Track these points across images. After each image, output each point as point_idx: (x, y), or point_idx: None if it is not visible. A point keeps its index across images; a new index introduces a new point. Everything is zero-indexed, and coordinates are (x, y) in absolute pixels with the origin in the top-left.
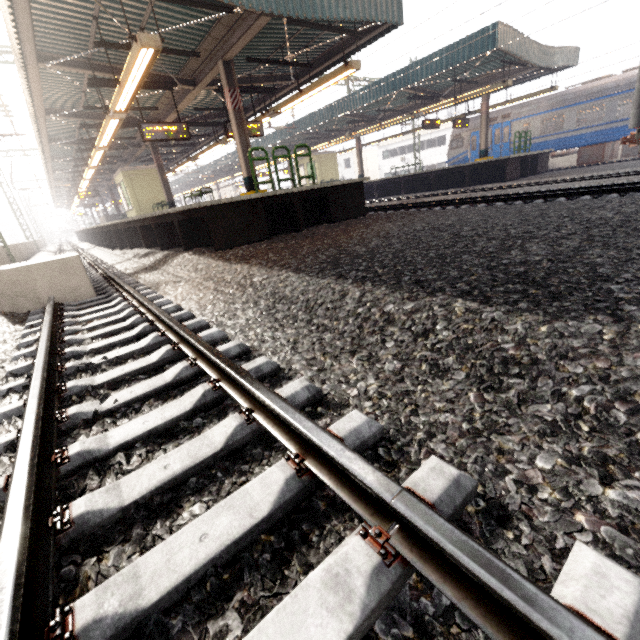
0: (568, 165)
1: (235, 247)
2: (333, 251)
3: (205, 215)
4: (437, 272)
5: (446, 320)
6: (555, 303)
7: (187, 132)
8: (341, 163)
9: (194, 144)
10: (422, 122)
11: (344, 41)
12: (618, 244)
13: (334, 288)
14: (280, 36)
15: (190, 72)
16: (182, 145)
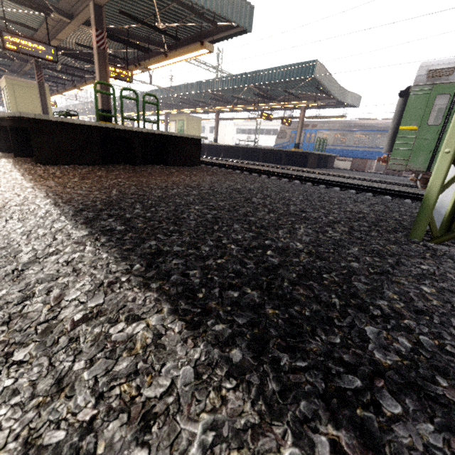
0: (345, 168)
1: (60, 165)
2: (132, 189)
3: (29, 126)
4: (191, 241)
5: (111, 358)
6: (286, 357)
7: (55, 55)
8: (207, 128)
9: (82, 77)
10: (261, 113)
11: (208, 31)
12: (373, 245)
13: (58, 238)
14: (153, 4)
15: (68, 5)
16: (70, 74)
